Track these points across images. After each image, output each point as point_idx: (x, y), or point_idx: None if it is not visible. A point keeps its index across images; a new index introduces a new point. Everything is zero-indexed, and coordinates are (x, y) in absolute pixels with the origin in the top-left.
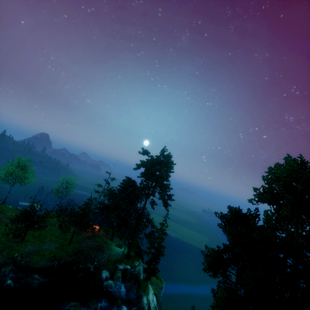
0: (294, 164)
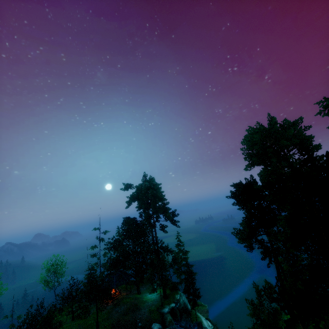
0: (260, 127)
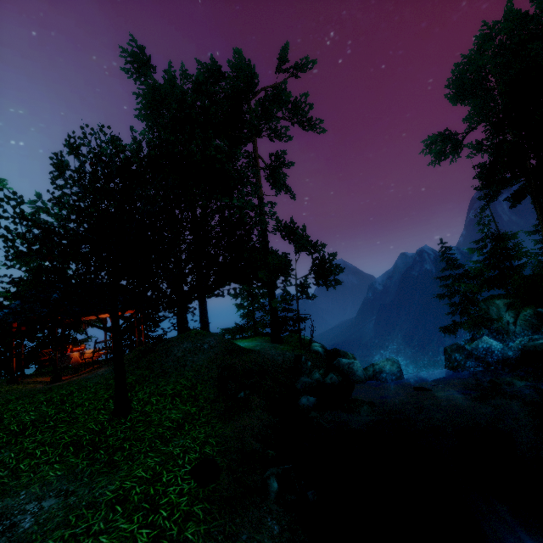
0: None
